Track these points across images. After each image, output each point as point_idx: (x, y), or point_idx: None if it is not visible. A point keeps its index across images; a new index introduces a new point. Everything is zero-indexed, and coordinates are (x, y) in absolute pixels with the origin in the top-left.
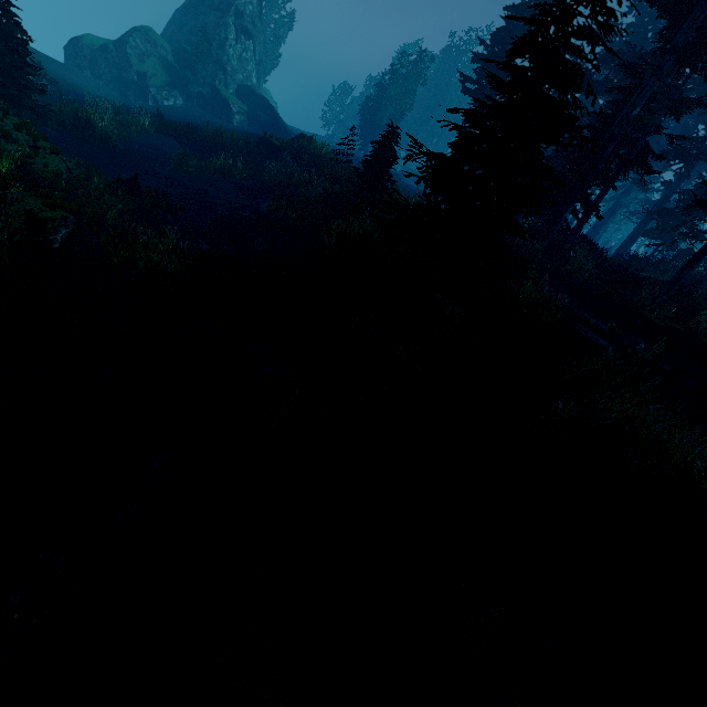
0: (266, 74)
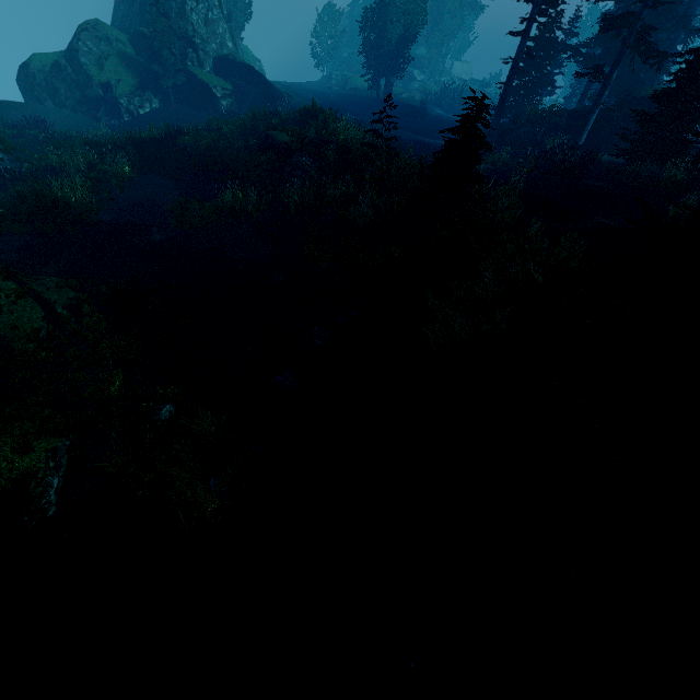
0: (240, 28)
